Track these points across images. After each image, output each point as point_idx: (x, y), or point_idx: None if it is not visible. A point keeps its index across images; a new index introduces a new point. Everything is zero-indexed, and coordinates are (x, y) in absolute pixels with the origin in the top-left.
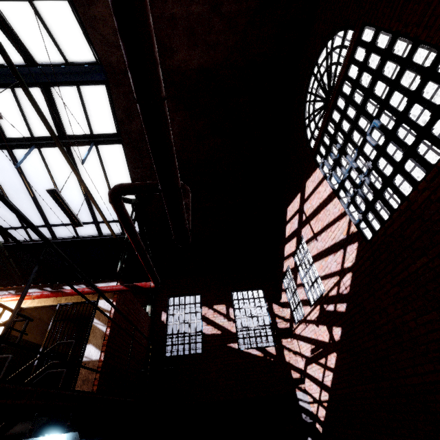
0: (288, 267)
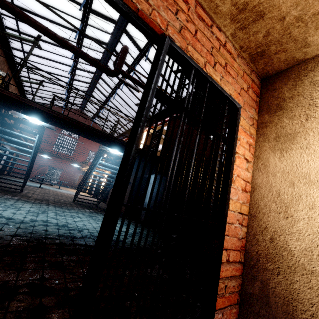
0: None
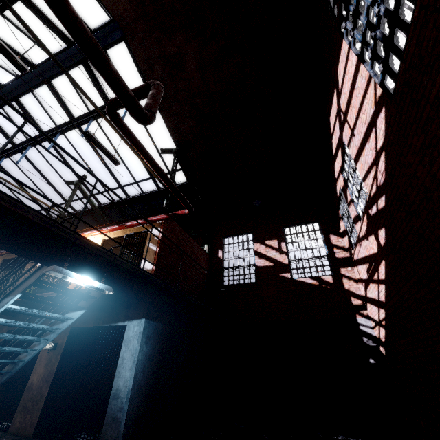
0: (340, 188)
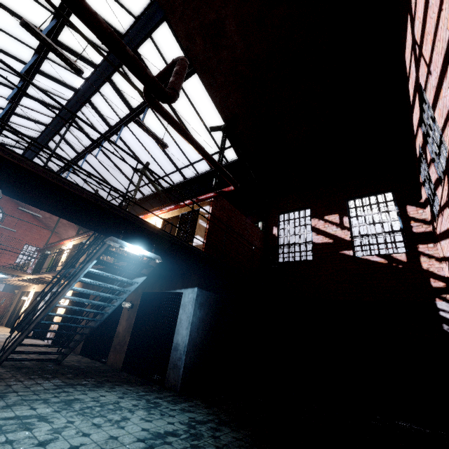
0: (419, 147)
